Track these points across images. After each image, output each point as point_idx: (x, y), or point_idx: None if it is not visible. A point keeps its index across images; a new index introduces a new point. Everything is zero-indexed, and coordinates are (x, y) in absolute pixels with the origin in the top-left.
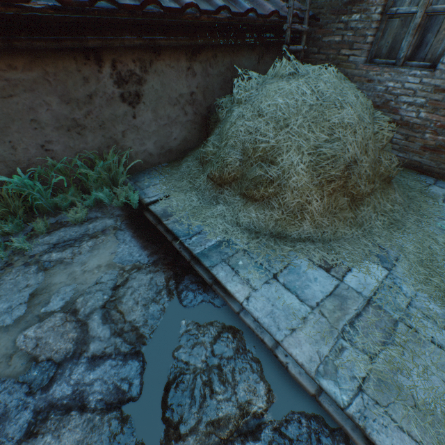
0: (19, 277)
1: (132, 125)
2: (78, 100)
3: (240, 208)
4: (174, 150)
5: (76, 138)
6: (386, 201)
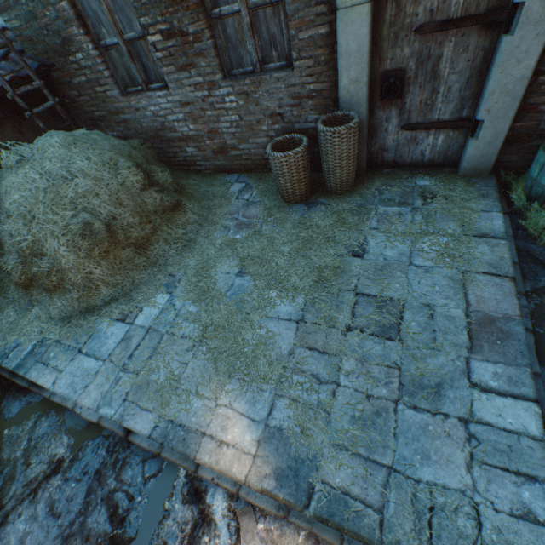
0: None
1: None
2: None
3: (50, 302)
4: None
5: None
6: (177, 228)
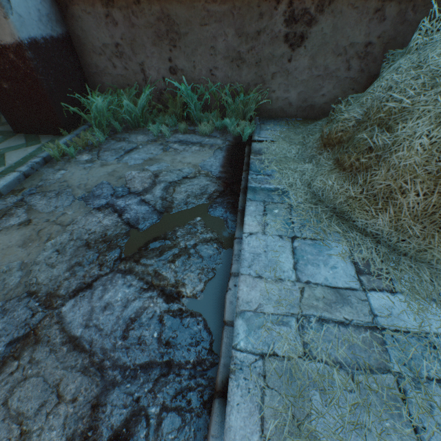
0: (153, 148)
1: (284, 69)
2: (248, 35)
3: (324, 172)
4: (317, 108)
5: (234, 69)
6: None
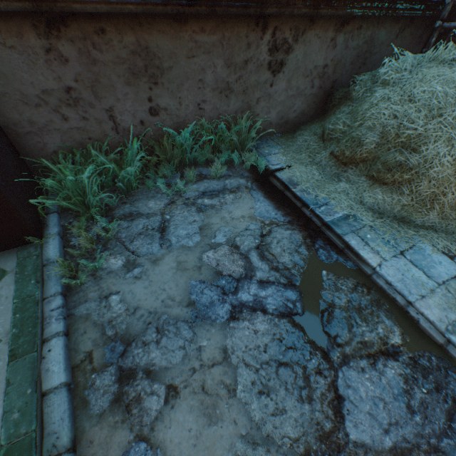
0: (185, 213)
1: (266, 93)
2: (236, 65)
3: (365, 188)
4: (290, 122)
5: (223, 100)
6: None
